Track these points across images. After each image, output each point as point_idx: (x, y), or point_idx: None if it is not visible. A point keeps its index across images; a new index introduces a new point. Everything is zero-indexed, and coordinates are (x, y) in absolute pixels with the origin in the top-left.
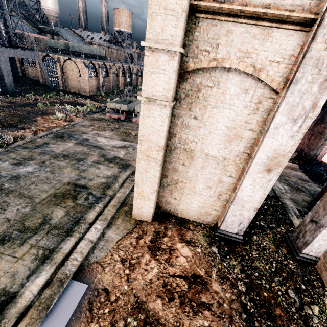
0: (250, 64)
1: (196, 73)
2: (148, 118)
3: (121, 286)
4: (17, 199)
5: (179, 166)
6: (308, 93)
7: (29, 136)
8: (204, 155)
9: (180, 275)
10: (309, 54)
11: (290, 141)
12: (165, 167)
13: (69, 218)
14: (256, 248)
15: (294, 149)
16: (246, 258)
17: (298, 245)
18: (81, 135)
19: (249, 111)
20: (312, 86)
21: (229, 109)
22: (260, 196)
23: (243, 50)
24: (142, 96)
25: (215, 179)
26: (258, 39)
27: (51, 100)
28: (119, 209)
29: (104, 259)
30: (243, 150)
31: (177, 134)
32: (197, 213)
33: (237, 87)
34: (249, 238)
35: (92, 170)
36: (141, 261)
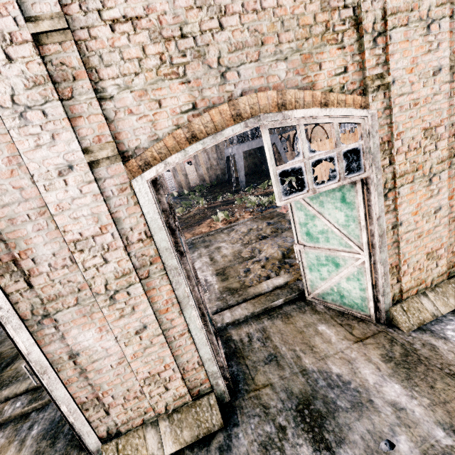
0: None
1: None
2: None
3: None
4: (1, 339)
5: None
6: None
7: None
8: None
9: None
10: None
11: None
12: None
13: None
14: None
15: None
16: None
17: None
18: (199, 249)
19: None
20: None
21: None
22: None
23: None
24: None
25: None
26: None
27: (268, 190)
28: None
29: None
30: None
31: None
32: None
33: None
34: None
35: None
36: None
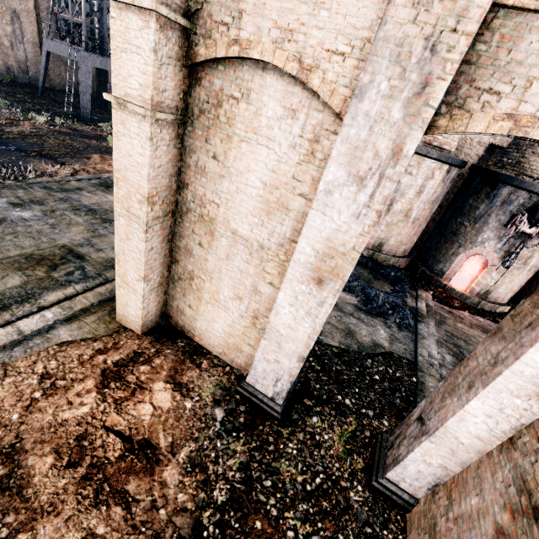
0: (293, 55)
1: (214, 69)
2: (124, 139)
3: (10, 412)
4: None
5: (194, 247)
6: (384, 122)
7: (62, 174)
8: (230, 232)
9: (122, 432)
10: (383, 32)
11: (355, 225)
12: (175, 243)
13: (20, 292)
14: (303, 438)
15: (363, 244)
16: (269, 448)
17: (386, 460)
18: None
19: (299, 155)
20: (391, 105)
21: (266, 146)
22: (307, 332)
23: (282, 26)
24: (109, 94)
25: (248, 283)
26: (306, 2)
27: None
28: (106, 302)
29: (18, 364)
30: (292, 235)
31: (189, 185)
32: (223, 343)
33: (279, 103)
34: (300, 418)
35: (112, 239)
36: (73, 387)
